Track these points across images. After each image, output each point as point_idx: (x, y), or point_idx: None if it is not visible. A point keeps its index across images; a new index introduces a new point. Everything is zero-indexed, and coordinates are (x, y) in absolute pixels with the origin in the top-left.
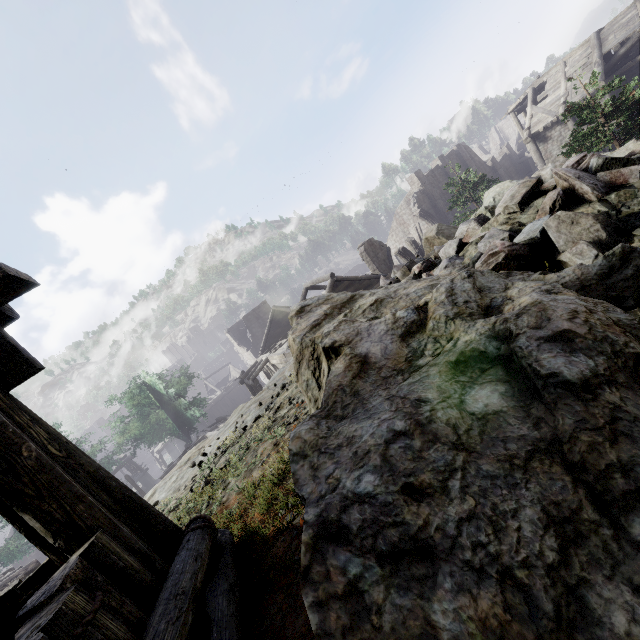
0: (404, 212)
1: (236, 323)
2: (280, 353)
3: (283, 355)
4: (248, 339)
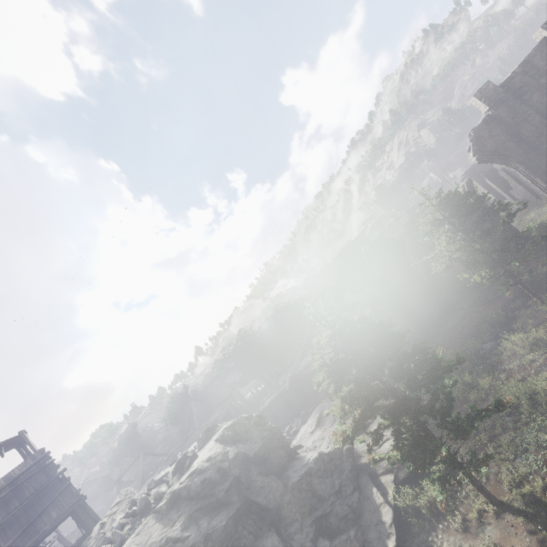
0: None
1: None
2: None
3: None
4: None
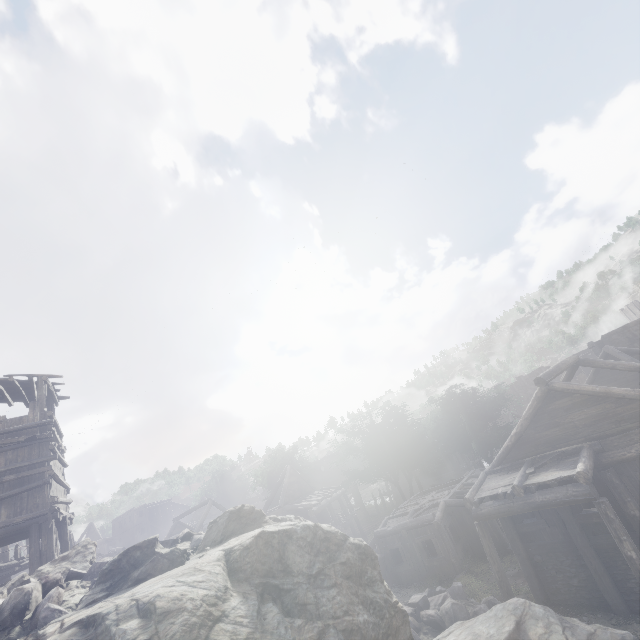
0: None
1: None
2: None
3: None
4: None
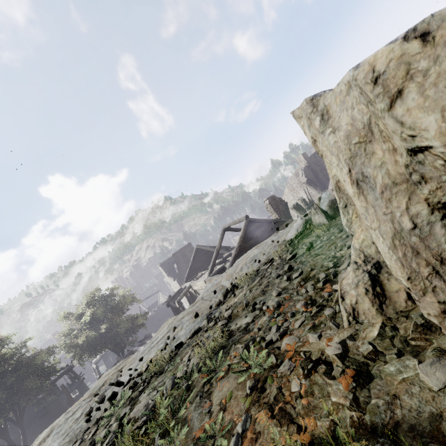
0: (294, 182)
1: (167, 259)
2: (201, 280)
3: (204, 282)
4: (175, 272)
